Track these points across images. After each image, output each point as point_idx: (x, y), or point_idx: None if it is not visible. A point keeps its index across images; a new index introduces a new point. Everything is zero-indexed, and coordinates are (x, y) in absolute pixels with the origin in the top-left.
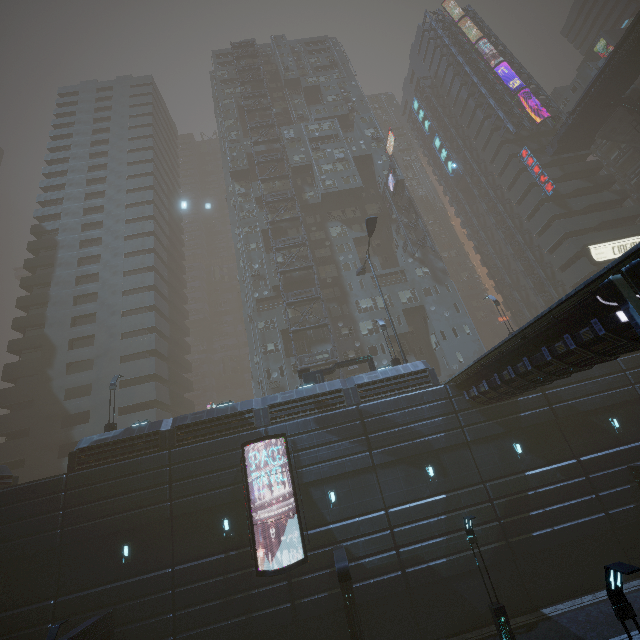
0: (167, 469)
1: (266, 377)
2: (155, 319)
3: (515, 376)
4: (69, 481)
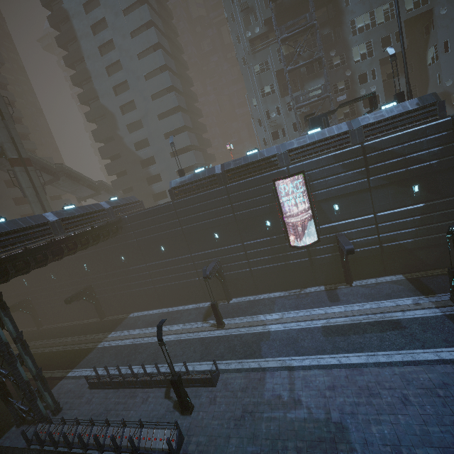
0: (227, 197)
1: (266, 118)
2: (170, 78)
3: None
4: (175, 205)
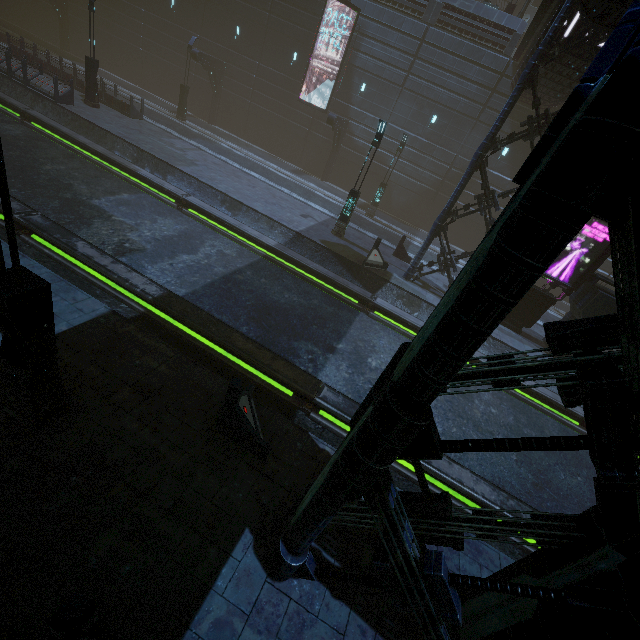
0: None
1: None
2: None
3: (524, 62)
4: None
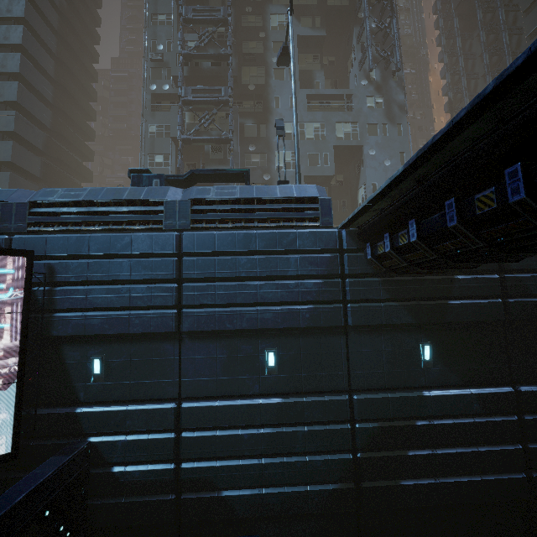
0: None
1: None
2: (18, 93)
3: (526, 197)
4: None
